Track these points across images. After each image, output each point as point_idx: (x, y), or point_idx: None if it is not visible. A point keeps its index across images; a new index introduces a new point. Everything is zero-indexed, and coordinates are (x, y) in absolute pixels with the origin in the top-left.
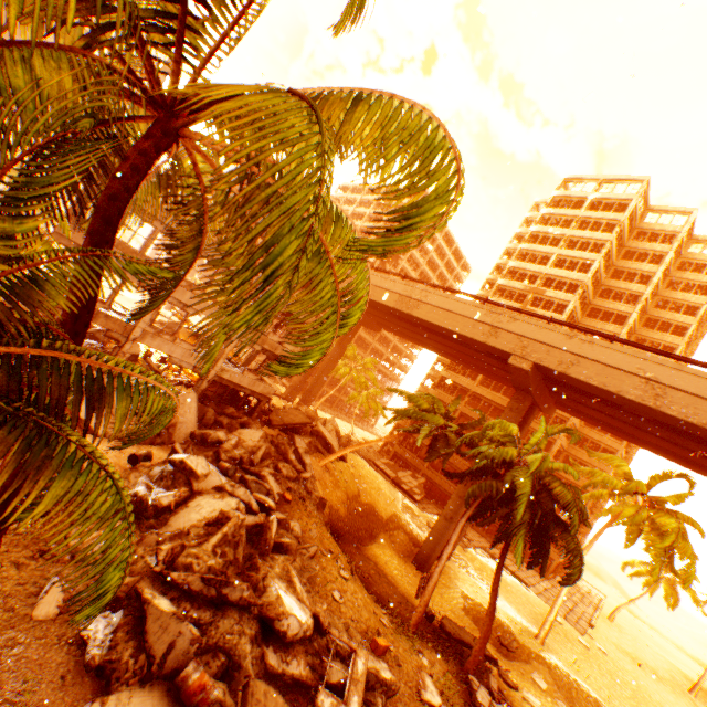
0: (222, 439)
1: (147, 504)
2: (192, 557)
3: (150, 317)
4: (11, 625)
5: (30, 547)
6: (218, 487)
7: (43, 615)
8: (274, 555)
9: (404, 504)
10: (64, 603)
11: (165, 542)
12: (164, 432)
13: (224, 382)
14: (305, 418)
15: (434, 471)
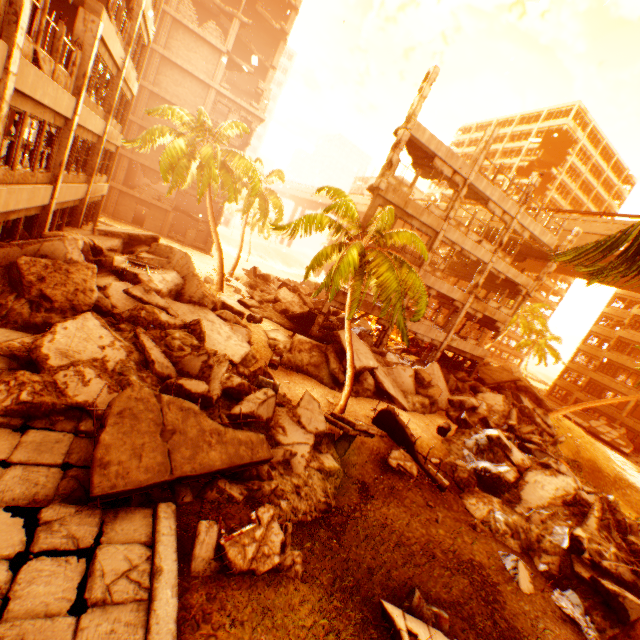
0: (475, 405)
1: (503, 481)
2: (593, 542)
3: (406, 303)
4: (517, 597)
5: (459, 520)
6: (541, 463)
7: (526, 589)
8: (628, 536)
9: (615, 458)
10: (530, 579)
11: (545, 521)
12: (434, 402)
13: (451, 350)
14: (510, 374)
15: (637, 421)
